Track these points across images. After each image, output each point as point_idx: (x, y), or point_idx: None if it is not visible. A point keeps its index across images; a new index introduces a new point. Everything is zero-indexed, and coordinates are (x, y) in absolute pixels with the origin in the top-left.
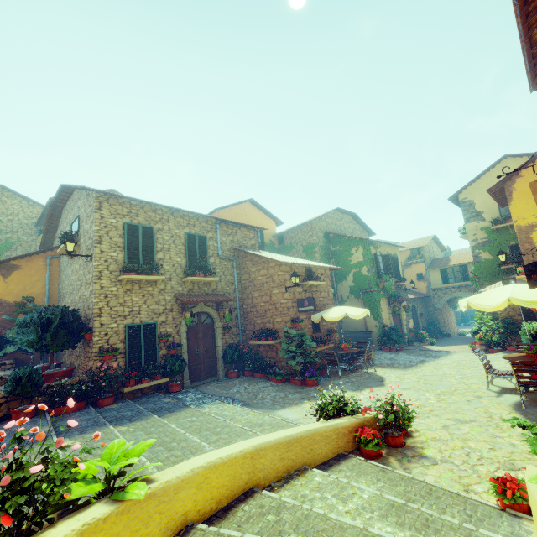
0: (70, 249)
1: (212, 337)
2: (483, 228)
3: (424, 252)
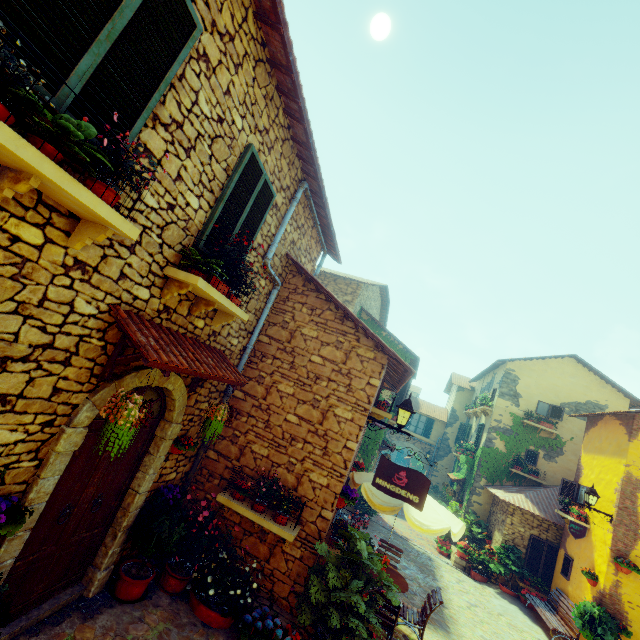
0: None
1: (134, 461)
2: (513, 414)
3: None
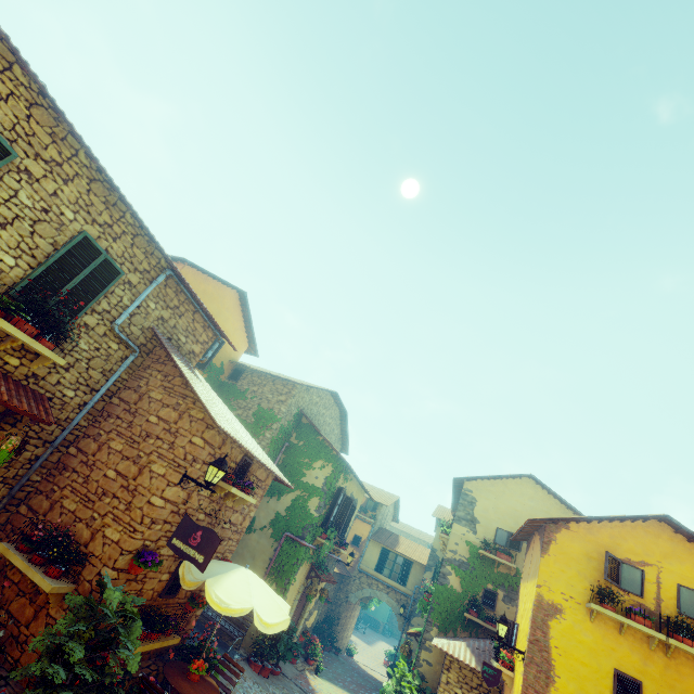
0: None
1: None
2: (470, 543)
3: (379, 513)
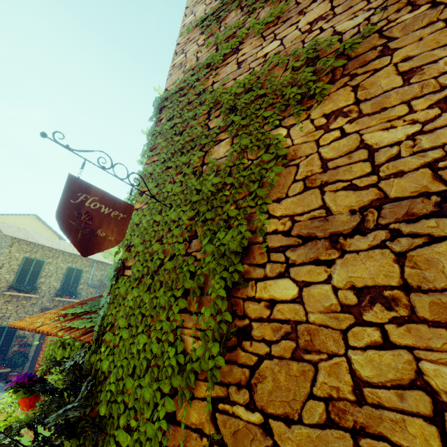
0: None
1: None
2: None
3: None
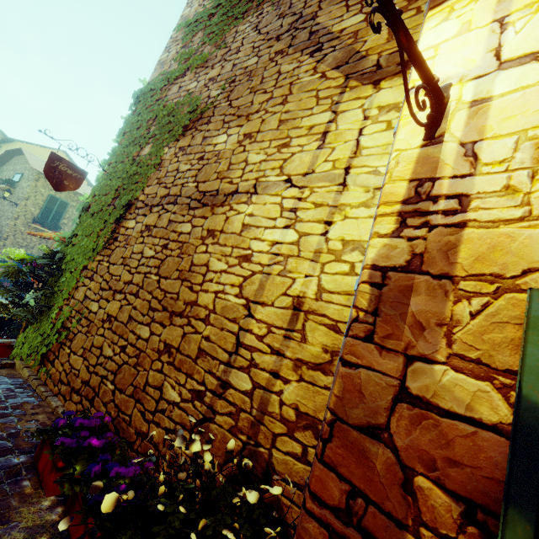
0: (6, 196)
1: None
2: None
3: None
